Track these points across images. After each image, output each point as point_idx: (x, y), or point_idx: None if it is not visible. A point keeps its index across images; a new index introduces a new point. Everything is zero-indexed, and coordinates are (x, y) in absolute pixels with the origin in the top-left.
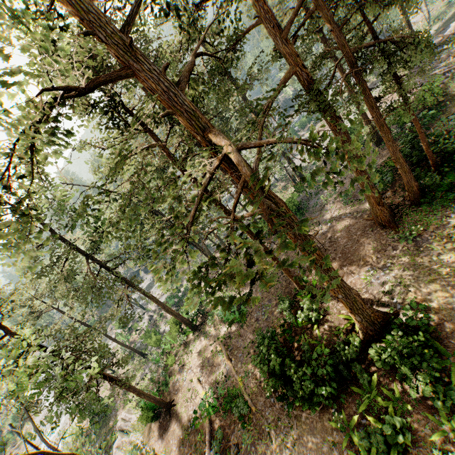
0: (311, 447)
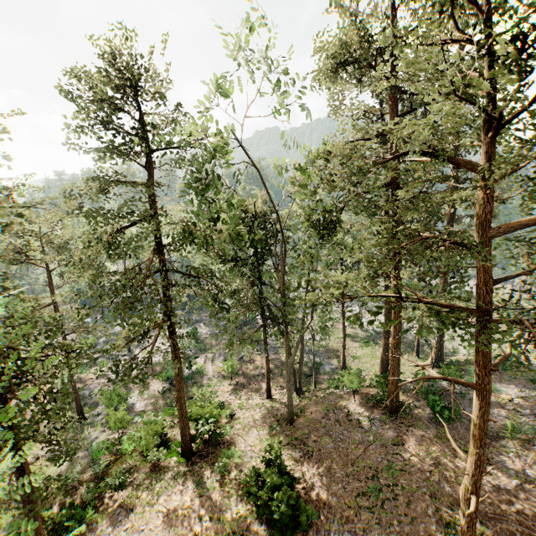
0: None
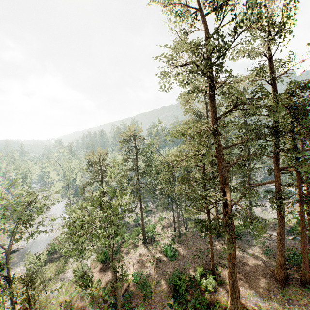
0: None
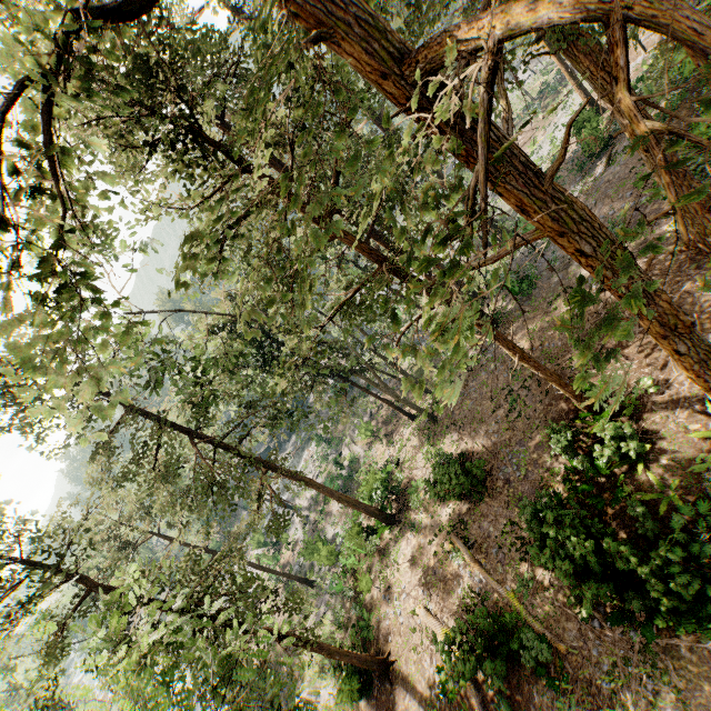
0: None
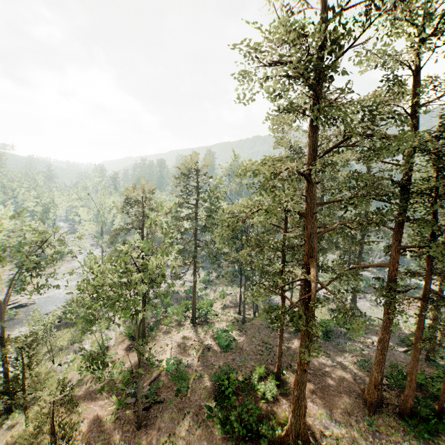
0: (201, 444)
